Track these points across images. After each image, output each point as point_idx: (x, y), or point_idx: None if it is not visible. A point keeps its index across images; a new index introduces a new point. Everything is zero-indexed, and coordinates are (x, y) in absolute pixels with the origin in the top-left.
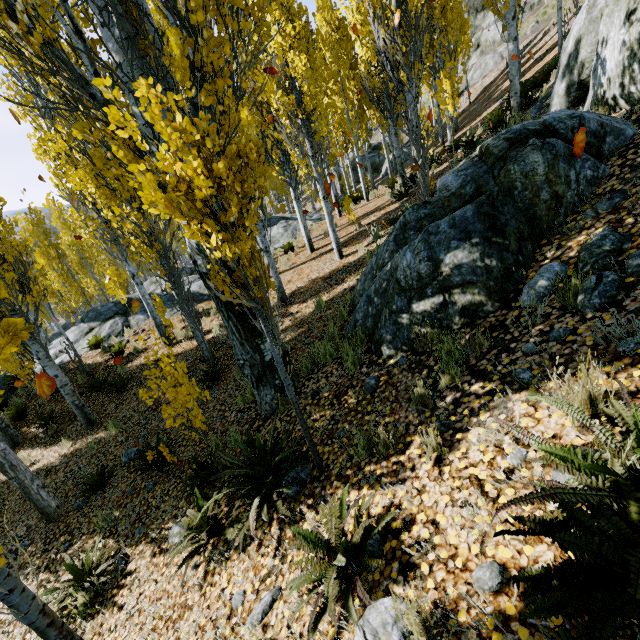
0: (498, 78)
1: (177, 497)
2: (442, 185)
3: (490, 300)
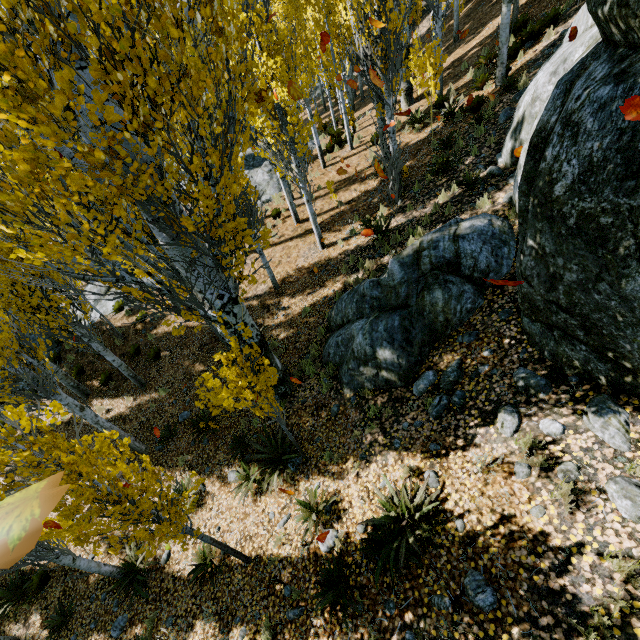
0: None
1: (225, 453)
2: (391, 270)
3: (400, 381)
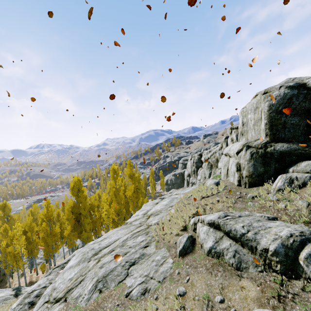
0: None
1: None
2: None
3: None
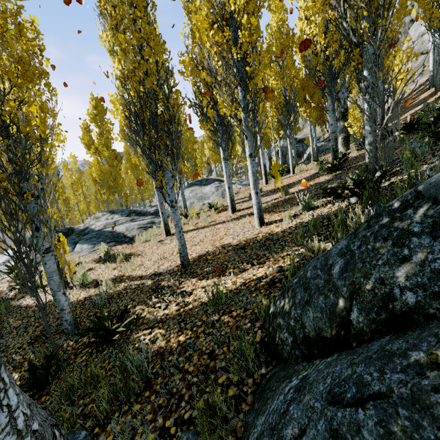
0: (412, 94)
1: None
2: None
3: None
